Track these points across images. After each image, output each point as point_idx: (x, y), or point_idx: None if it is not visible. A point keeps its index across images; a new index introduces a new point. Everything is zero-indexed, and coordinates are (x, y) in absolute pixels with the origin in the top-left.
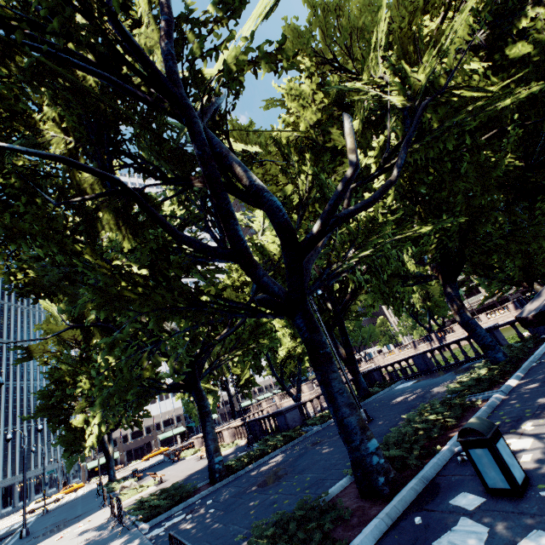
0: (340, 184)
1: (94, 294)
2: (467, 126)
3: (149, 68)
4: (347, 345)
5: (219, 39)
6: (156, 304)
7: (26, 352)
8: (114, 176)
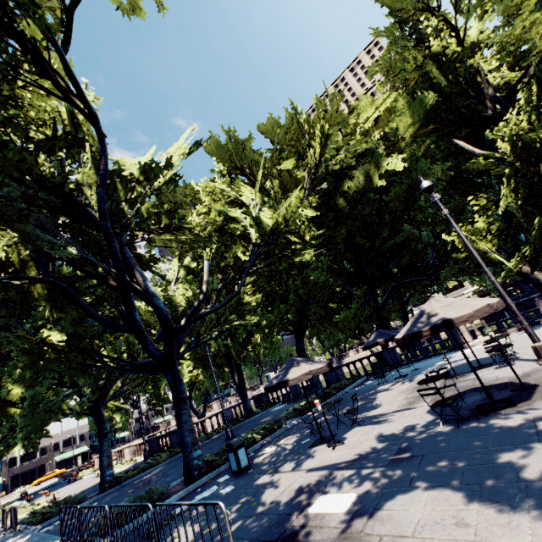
0: (197, 301)
1: (22, 353)
2: (280, 268)
3: (85, 216)
4: (239, 374)
5: (138, 193)
6: (70, 361)
7: None
8: (50, 279)
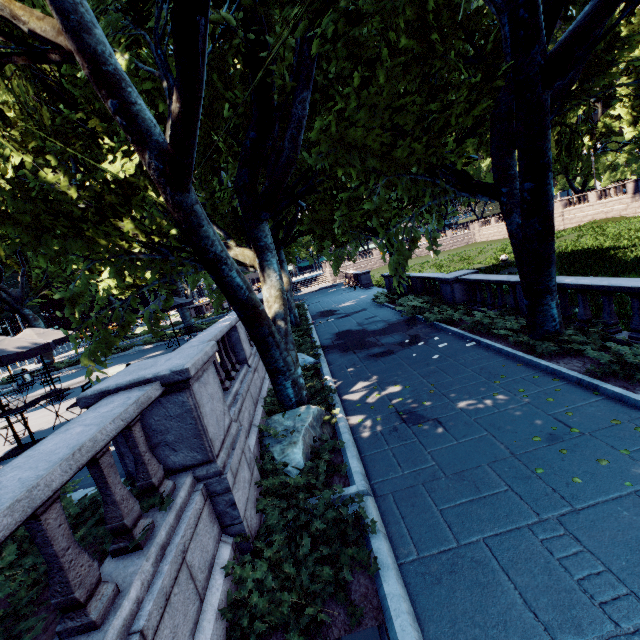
0: None
1: None
2: None
3: None
4: None
5: None
6: None
7: None
8: None
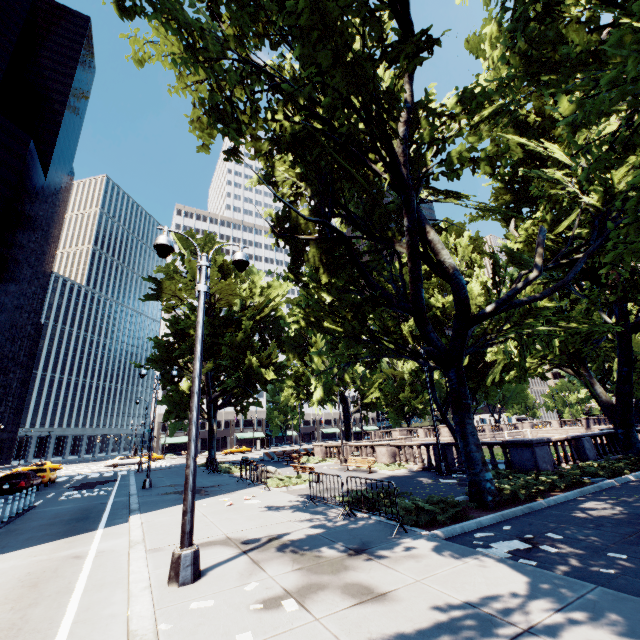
0: None
1: None
2: None
3: None
4: (626, 381)
5: None
6: None
7: (157, 290)
8: None
